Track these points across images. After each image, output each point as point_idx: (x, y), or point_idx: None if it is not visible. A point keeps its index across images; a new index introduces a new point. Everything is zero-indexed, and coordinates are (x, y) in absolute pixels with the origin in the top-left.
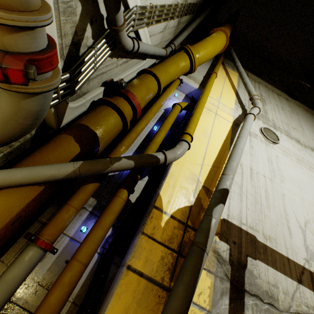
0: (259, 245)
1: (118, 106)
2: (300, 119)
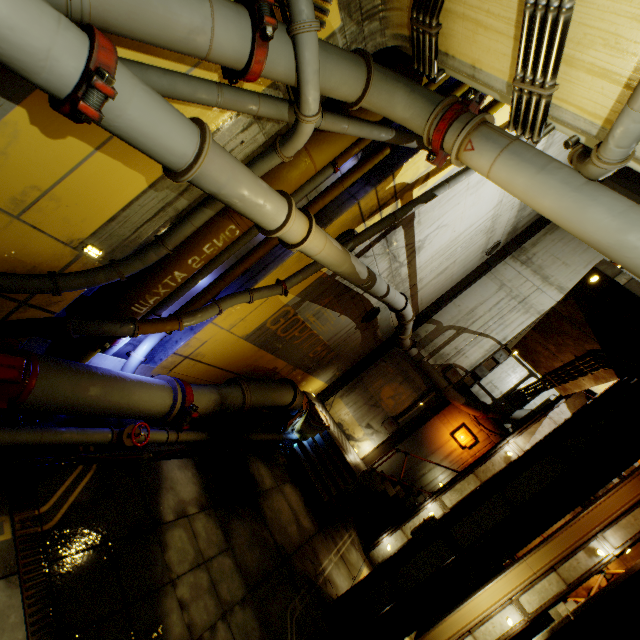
0: (411, 224)
1: None
2: None
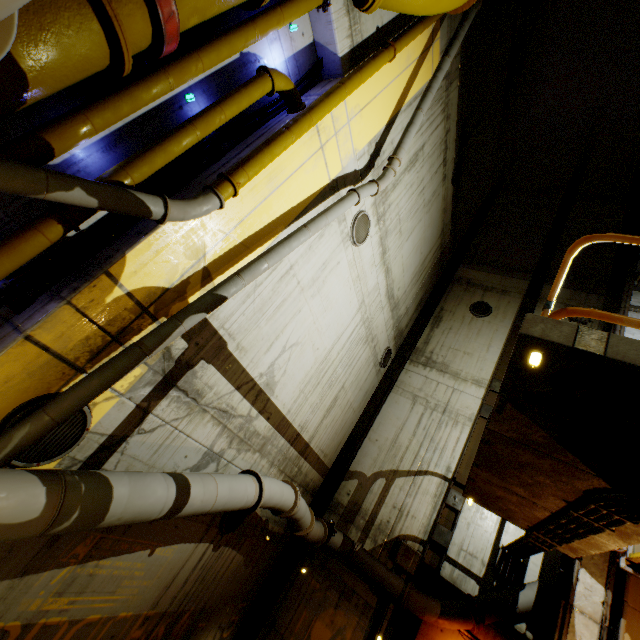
0: (224, 353)
1: (116, 27)
2: (422, 221)
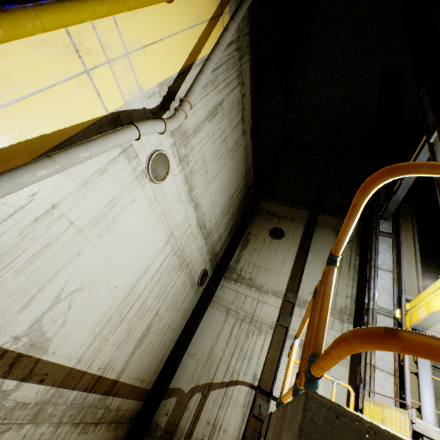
0: None
1: None
2: (227, 165)
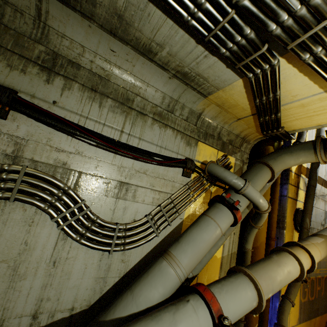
0: None
1: None
2: None
